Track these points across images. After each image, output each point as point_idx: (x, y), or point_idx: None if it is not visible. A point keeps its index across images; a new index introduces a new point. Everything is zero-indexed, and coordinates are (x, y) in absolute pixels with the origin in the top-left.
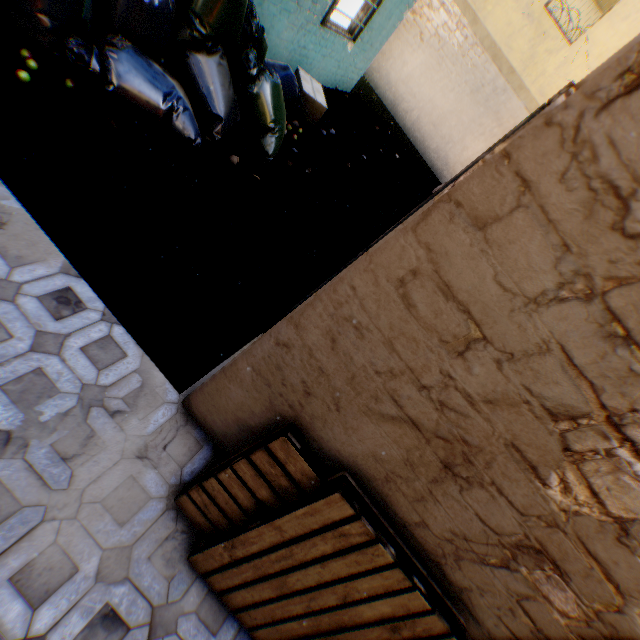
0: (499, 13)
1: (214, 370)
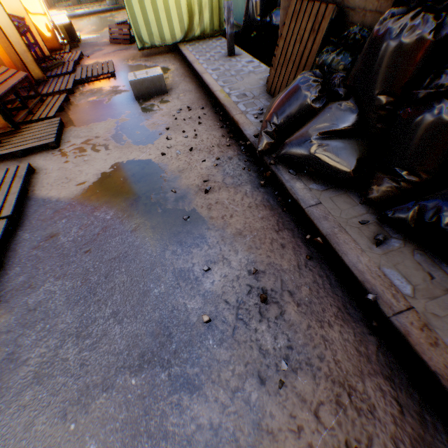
0: None
1: None
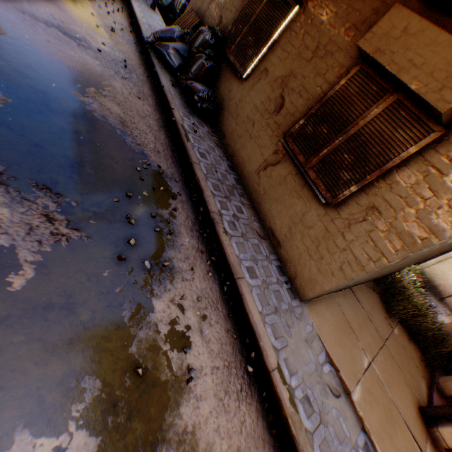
0: None
1: None
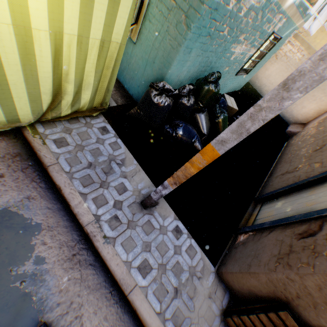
0: (323, 42)
1: (222, 255)
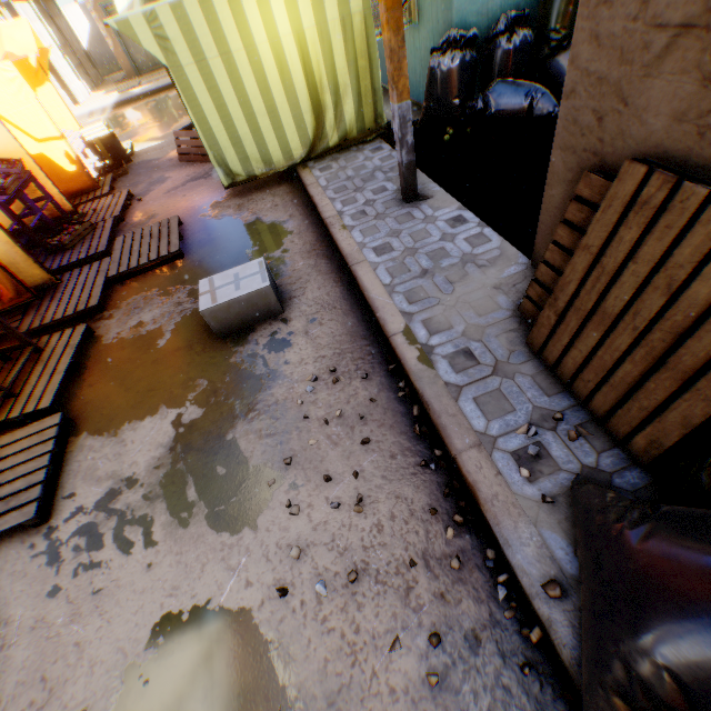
0: None
1: None
